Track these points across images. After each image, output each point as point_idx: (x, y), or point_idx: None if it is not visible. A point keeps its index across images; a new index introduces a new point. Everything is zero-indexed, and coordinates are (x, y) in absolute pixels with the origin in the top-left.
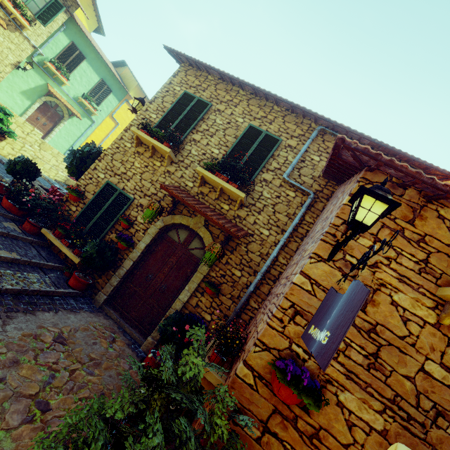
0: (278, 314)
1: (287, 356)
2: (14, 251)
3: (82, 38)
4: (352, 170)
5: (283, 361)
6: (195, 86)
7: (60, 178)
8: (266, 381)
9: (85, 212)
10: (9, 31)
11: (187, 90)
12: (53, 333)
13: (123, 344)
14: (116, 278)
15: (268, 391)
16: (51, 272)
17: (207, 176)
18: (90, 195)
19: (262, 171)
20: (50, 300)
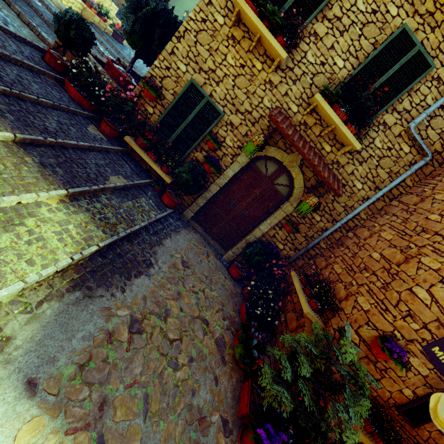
0: (395, 313)
1: (388, 335)
2: (118, 173)
3: None
4: None
5: (389, 343)
6: None
7: (74, 6)
8: (367, 344)
9: (165, 119)
10: None
11: None
12: (179, 259)
13: (213, 256)
14: (202, 199)
15: (365, 348)
16: (147, 190)
17: (325, 110)
18: (169, 95)
19: (387, 109)
20: (161, 225)
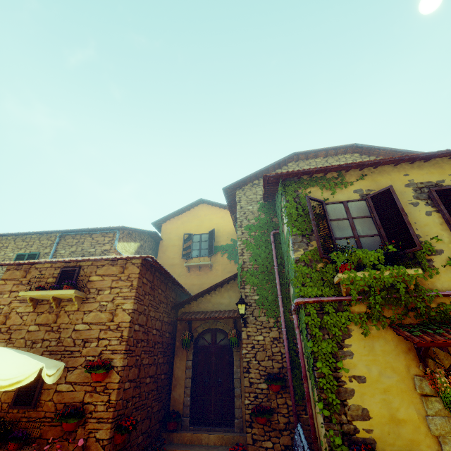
0: None
1: None
2: None
3: None
4: None
5: None
6: None
7: None
8: None
9: None
10: None
11: None
12: None
13: None
14: None
15: None
16: None
17: None
18: None
19: None
20: None
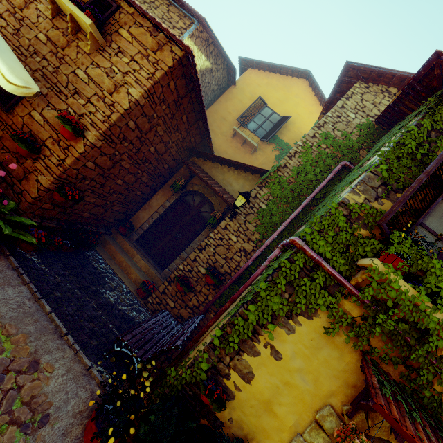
0: None
1: None
2: None
3: None
4: None
5: None
6: None
7: None
8: None
9: None
10: None
11: None
12: None
13: None
14: None
15: None
16: None
17: None
18: None
19: None
20: None
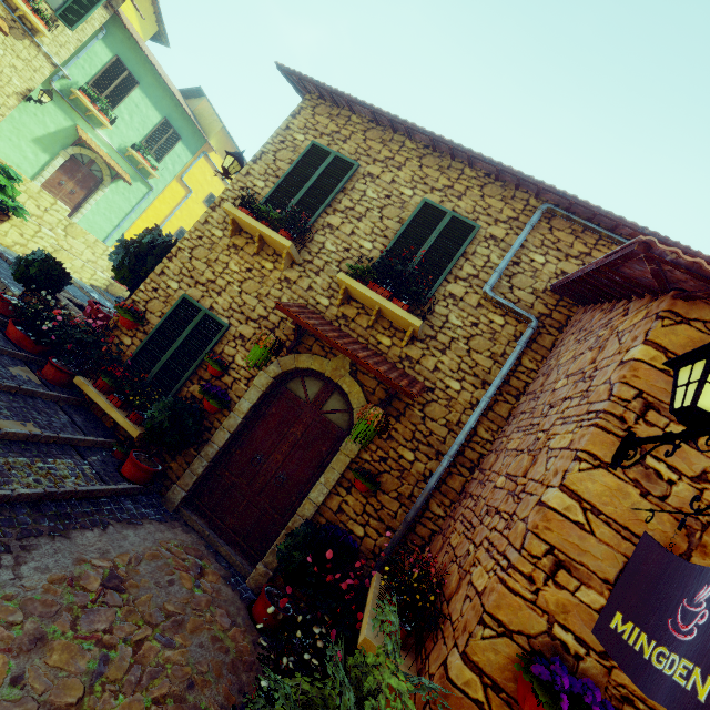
0: (524, 567)
1: (544, 647)
2: (30, 420)
3: (133, 50)
4: (634, 291)
5: (543, 665)
6: (330, 134)
7: (98, 283)
8: (508, 695)
9: (147, 348)
10: (13, 39)
11: (316, 140)
12: (102, 571)
13: (217, 577)
14: (201, 461)
15: None
16: (93, 453)
17: (356, 288)
18: (154, 319)
19: (447, 279)
20: (93, 506)
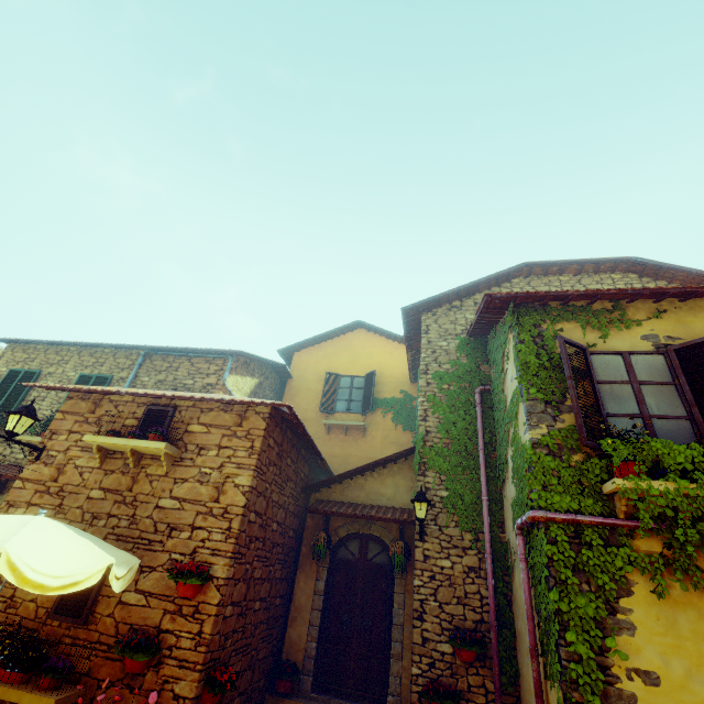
0: None
1: None
2: None
3: None
4: None
5: None
6: (24, 360)
7: None
8: None
9: None
10: None
11: (15, 367)
12: None
13: None
14: None
15: None
16: None
17: (29, 440)
18: None
19: None
20: None
